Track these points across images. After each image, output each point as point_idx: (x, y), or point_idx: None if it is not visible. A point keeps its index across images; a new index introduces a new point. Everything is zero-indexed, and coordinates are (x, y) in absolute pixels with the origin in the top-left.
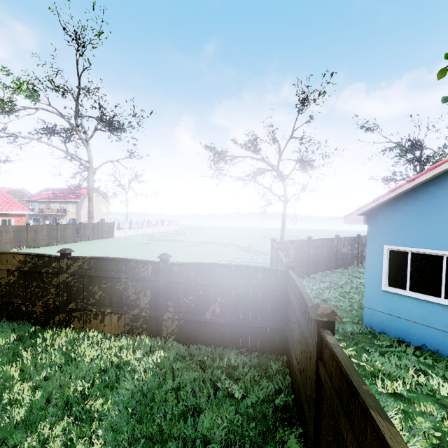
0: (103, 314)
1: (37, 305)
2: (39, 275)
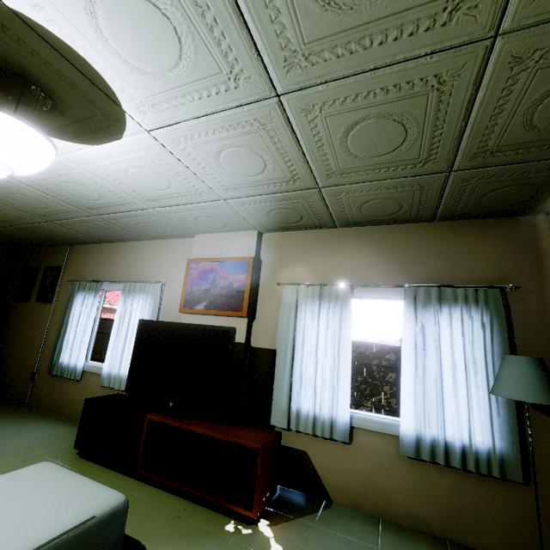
0: None
1: (362, 406)
2: (366, 368)
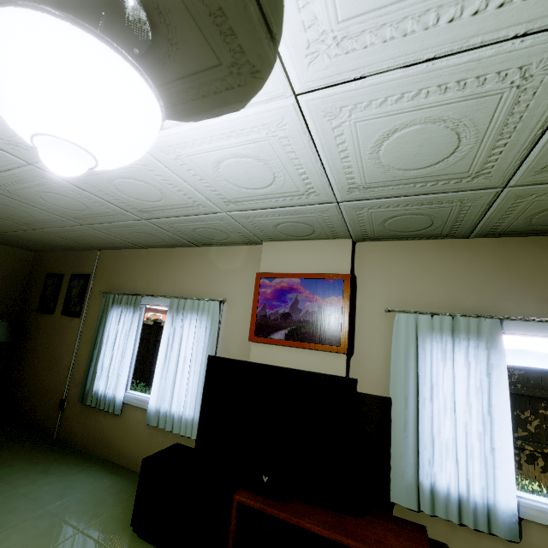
0: (546, 458)
1: None
2: None
